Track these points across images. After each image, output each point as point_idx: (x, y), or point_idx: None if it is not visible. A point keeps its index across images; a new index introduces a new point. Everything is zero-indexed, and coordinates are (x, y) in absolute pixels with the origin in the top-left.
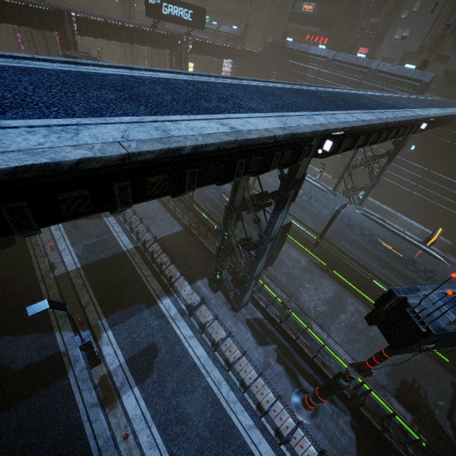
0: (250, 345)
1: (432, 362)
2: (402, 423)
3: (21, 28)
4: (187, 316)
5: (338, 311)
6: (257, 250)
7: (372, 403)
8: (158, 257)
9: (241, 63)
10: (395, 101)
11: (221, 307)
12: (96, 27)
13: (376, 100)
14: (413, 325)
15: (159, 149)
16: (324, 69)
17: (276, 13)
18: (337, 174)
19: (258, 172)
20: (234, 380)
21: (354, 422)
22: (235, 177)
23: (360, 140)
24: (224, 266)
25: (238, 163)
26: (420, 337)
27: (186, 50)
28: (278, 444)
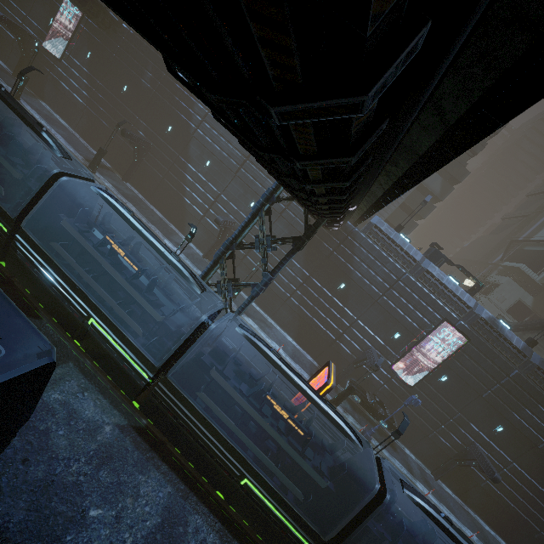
0: None
1: None
2: None
3: None
4: None
5: None
6: None
7: None
8: None
9: (97, 30)
10: None
11: None
12: None
13: None
14: None
15: None
16: None
17: None
18: (211, 253)
19: None
20: None
21: None
22: None
23: None
24: None
25: None
26: None
27: None
28: None
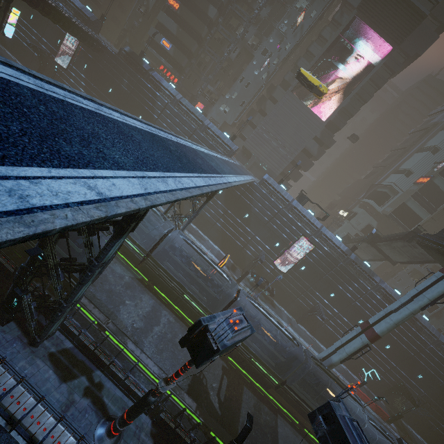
0: (50, 386)
1: None
2: (189, 413)
3: None
4: None
5: (153, 324)
6: (83, 276)
7: (170, 404)
8: None
9: (90, 50)
10: (217, 163)
11: (12, 344)
12: None
13: (206, 161)
14: (210, 345)
15: (23, 236)
16: (172, 105)
17: (137, 26)
18: None
19: None
20: (19, 441)
21: (154, 429)
22: None
23: None
24: (29, 291)
25: None
26: (212, 353)
27: None
28: None
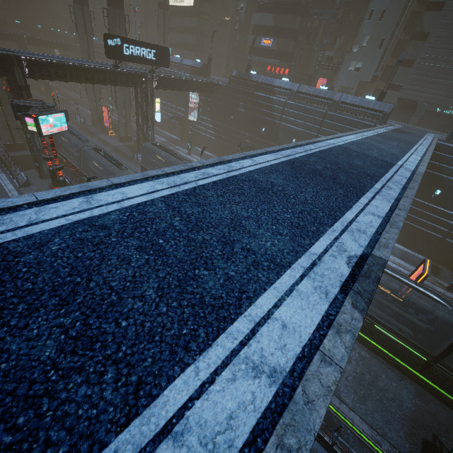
0: None
1: (446, 408)
2: None
3: None
4: None
5: None
6: None
7: None
8: None
9: (208, 95)
10: (378, 148)
11: None
12: (51, 70)
13: (364, 155)
14: None
15: None
16: (290, 100)
17: (236, 46)
18: None
19: None
20: None
21: None
22: None
23: None
24: None
25: None
26: None
27: (151, 86)
28: None
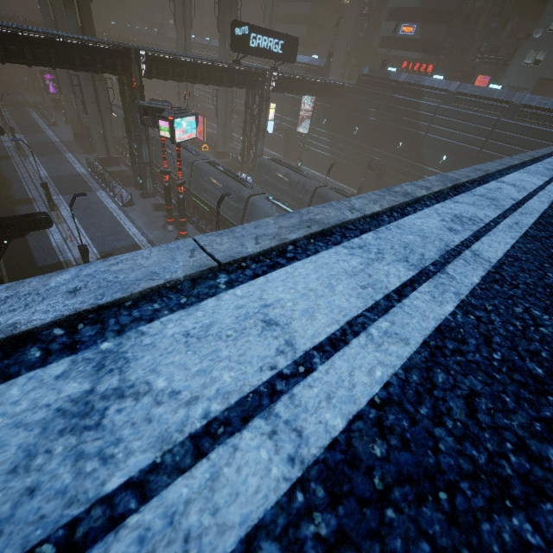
0: None
1: None
2: None
3: (58, 70)
4: None
5: None
6: None
7: None
8: None
9: (327, 100)
10: None
11: None
12: (168, 67)
13: None
14: None
15: None
16: (444, 105)
17: (362, 37)
18: None
19: None
20: None
21: None
22: None
23: None
24: None
25: None
26: None
27: (268, 88)
28: None
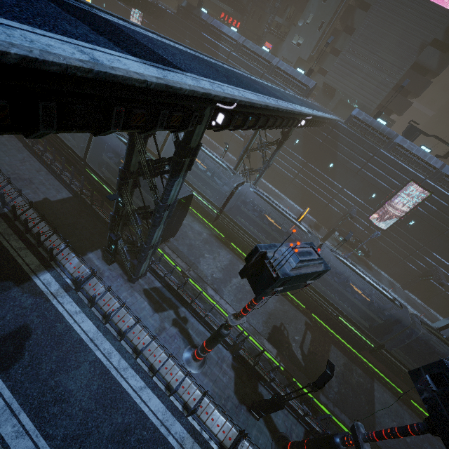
0: (146, 314)
1: (295, 309)
2: (270, 357)
3: None
4: (73, 291)
5: (231, 276)
6: (153, 218)
7: (251, 347)
8: (35, 226)
9: (153, 20)
10: (283, 95)
11: (117, 279)
12: None
13: (267, 89)
14: (269, 273)
15: None
16: (234, 52)
17: None
18: None
19: (146, 129)
20: (127, 349)
21: (235, 363)
22: (113, 127)
23: (251, 120)
24: (120, 236)
25: (115, 111)
26: (272, 282)
27: None
28: (168, 397)
